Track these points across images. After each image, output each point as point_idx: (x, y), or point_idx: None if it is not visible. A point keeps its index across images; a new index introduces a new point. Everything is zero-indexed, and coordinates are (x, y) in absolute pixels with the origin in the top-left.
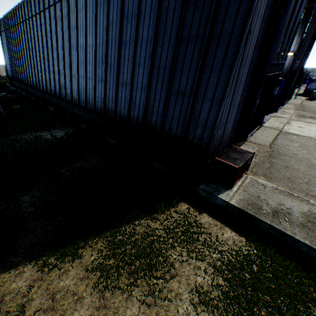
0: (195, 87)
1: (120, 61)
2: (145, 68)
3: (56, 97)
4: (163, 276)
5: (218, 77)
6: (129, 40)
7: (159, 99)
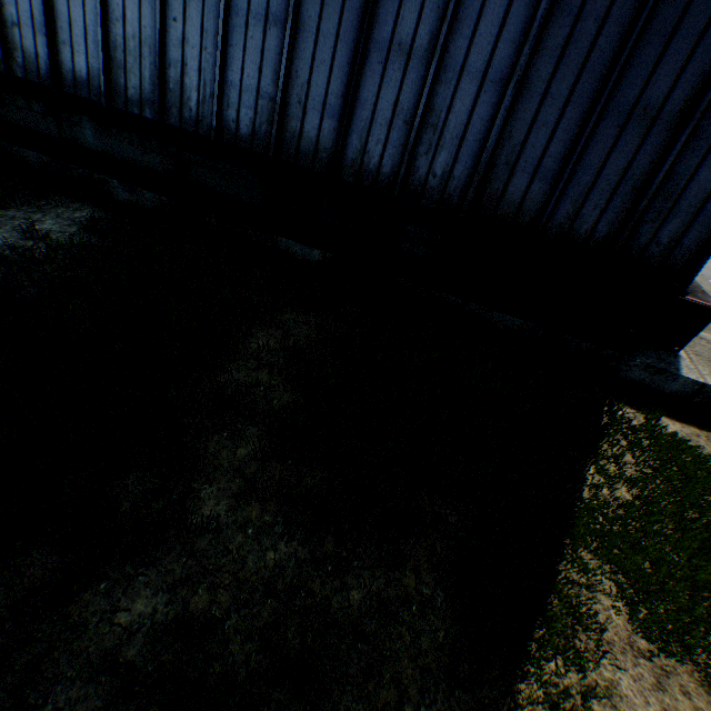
0: (708, 100)
1: None
2: (516, 5)
3: None
4: None
5: None
6: None
7: (555, 126)
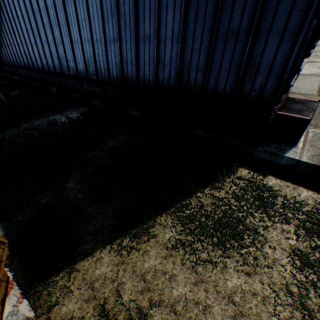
0: (256, 19)
1: (137, 8)
2: (176, 9)
3: (56, 74)
4: (254, 245)
5: None
6: None
7: (199, 49)
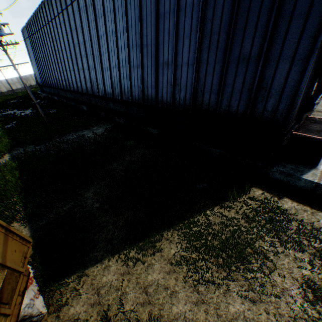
0: (266, 46)
1: (158, 39)
2: (191, 39)
3: (88, 95)
4: (261, 270)
5: (302, 26)
6: (168, 11)
7: (213, 73)
